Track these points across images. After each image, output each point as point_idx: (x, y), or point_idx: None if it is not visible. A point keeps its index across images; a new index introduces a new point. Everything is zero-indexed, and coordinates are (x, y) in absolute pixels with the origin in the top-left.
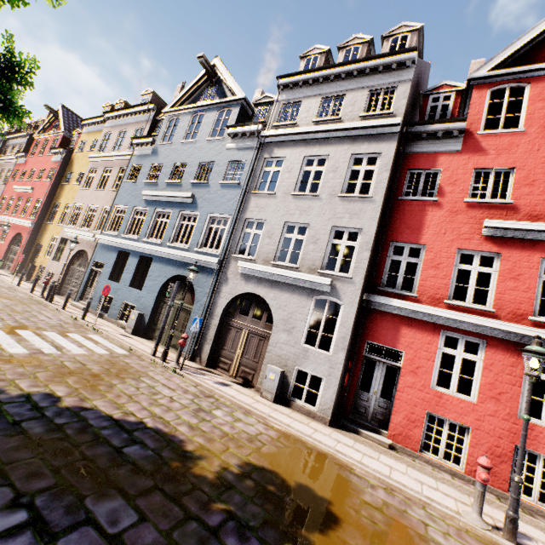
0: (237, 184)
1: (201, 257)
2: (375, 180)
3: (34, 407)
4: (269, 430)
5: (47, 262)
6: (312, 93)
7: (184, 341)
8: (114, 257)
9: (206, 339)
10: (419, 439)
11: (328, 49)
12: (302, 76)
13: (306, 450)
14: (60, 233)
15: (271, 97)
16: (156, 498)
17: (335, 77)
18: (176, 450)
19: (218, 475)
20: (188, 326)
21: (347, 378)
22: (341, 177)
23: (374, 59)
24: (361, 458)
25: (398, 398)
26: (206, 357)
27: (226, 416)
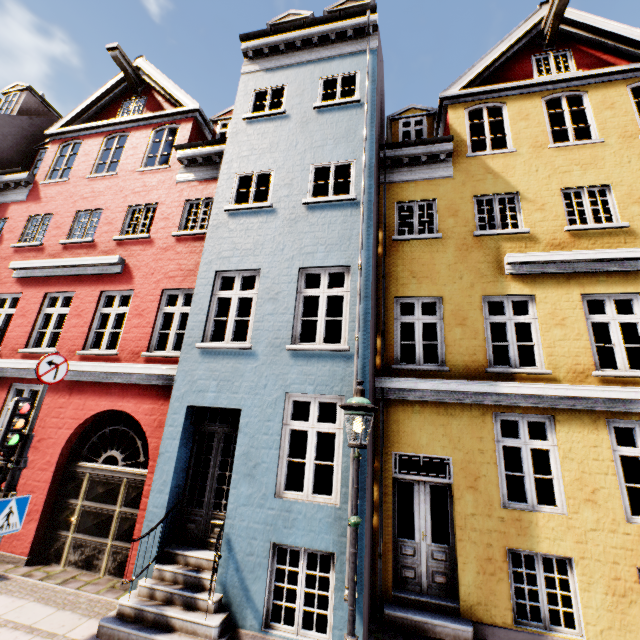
0: None
1: None
2: None
3: None
4: None
5: None
6: None
7: None
8: None
9: None
10: None
11: None
12: None
13: None
14: None
15: None
16: None
17: None
18: None
19: None
20: None
21: None
22: None
23: None
24: None
25: None
26: None
27: None
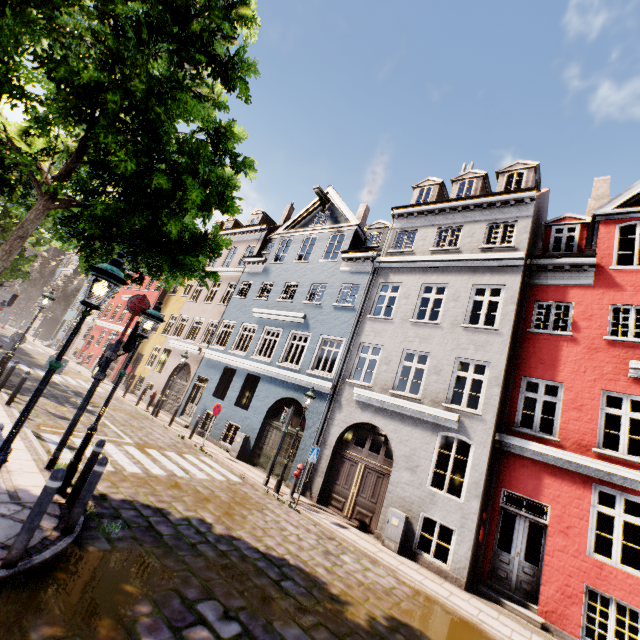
0: (351, 307)
1: (313, 380)
2: (500, 311)
3: (198, 531)
4: (401, 585)
5: (147, 372)
6: (427, 223)
7: (299, 472)
8: (220, 373)
9: (317, 471)
10: (579, 621)
11: (441, 181)
12: (417, 207)
13: (447, 614)
14: (163, 344)
15: (384, 223)
16: (325, 634)
17: (451, 210)
18: (324, 592)
19: (369, 623)
20: (298, 454)
21: (482, 532)
22: (462, 307)
23: (491, 196)
24: (510, 633)
25: (548, 564)
26: (317, 491)
27: (354, 563)
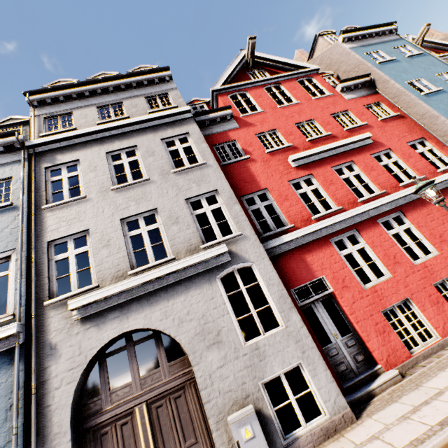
0: (6, 207)
1: None
2: (197, 152)
3: None
4: None
5: None
6: (81, 104)
7: None
8: None
9: None
10: (401, 343)
11: (77, 81)
12: (61, 91)
13: None
14: None
15: (20, 118)
16: None
17: (103, 91)
18: None
19: None
20: None
21: None
22: (163, 158)
23: (137, 75)
24: None
25: (358, 321)
26: None
27: None
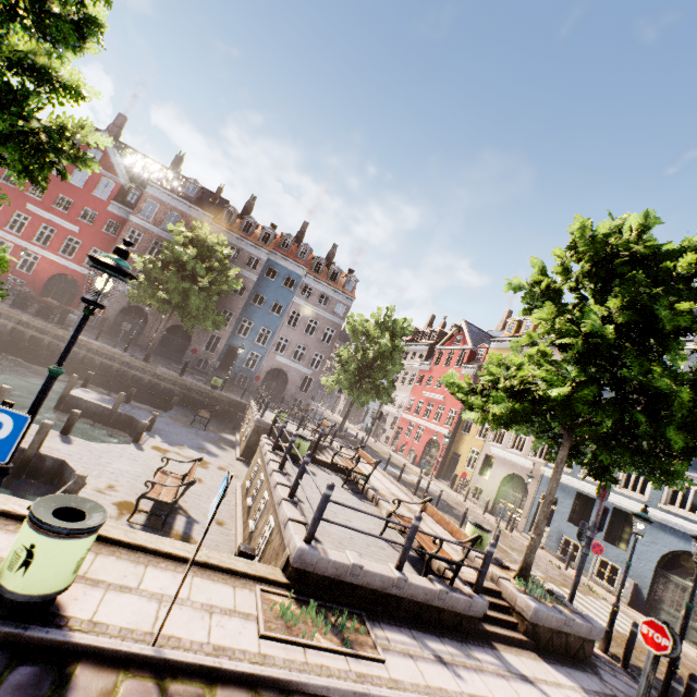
0: None
1: None
2: None
3: None
4: None
5: (469, 474)
6: None
7: None
8: (571, 497)
9: None
10: None
11: None
12: None
13: None
14: (482, 448)
15: None
16: None
17: None
18: None
19: None
20: None
21: None
22: None
23: None
24: None
25: None
26: None
27: None
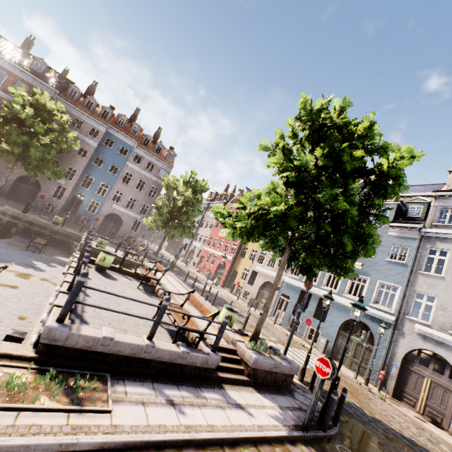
0: (402, 263)
1: (377, 312)
2: None
3: (361, 412)
4: None
5: (242, 283)
6: None
7: (382, 377)
8: (298, 293)
9: (389, 375)
10: None
11: None
12: None
13: None
14: (251, 267)
15: (423, 199)
16: None
17: None
18: None
19: None
20: (371, 360)
21: None
22: None
23: None
24: None
25: None
26: (391, 389)
27: None
